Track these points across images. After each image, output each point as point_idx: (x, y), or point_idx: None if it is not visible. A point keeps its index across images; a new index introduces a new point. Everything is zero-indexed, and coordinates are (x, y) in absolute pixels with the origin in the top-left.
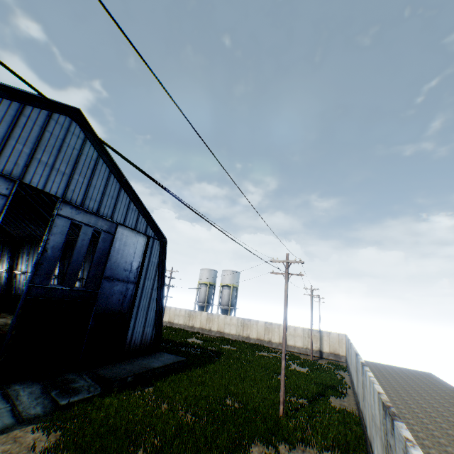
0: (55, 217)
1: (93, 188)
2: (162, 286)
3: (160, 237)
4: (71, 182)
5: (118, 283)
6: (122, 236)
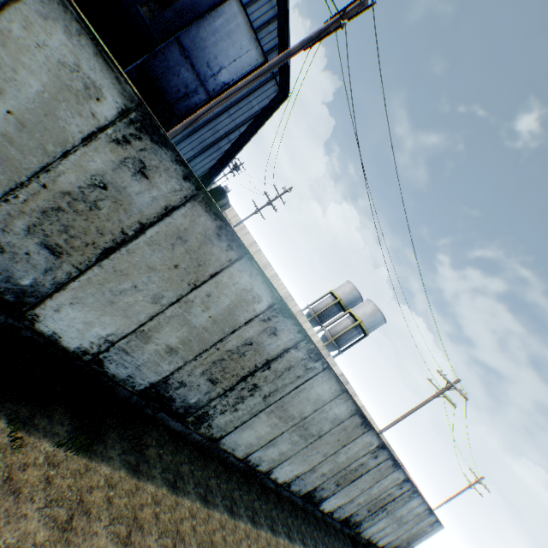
0: None
1: None
2: (241, 147)
3: (284, 88)
4: None
5: (191, 71)
6: (232, 20)
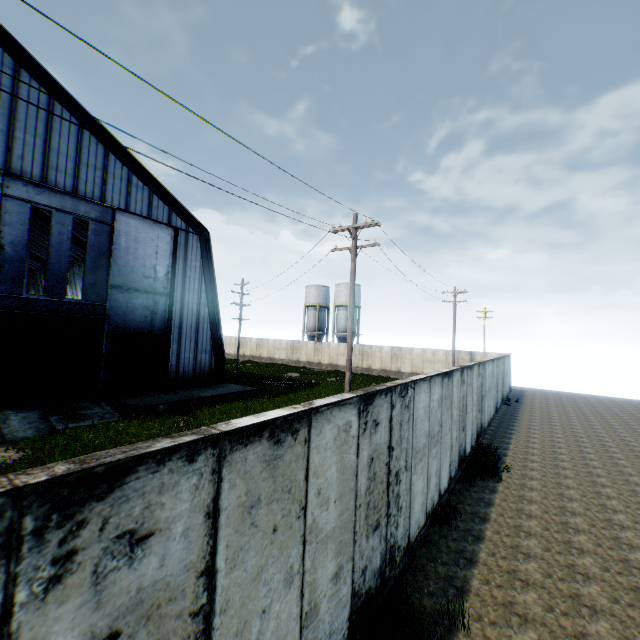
0: (2, 199)
1: (57, 153)
2: (215, 299)
3: (199, 230)
4: (14, 144)
5: (139, 295)
6: (129, 228)
